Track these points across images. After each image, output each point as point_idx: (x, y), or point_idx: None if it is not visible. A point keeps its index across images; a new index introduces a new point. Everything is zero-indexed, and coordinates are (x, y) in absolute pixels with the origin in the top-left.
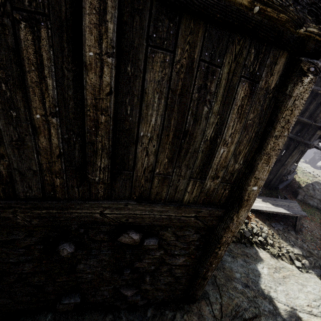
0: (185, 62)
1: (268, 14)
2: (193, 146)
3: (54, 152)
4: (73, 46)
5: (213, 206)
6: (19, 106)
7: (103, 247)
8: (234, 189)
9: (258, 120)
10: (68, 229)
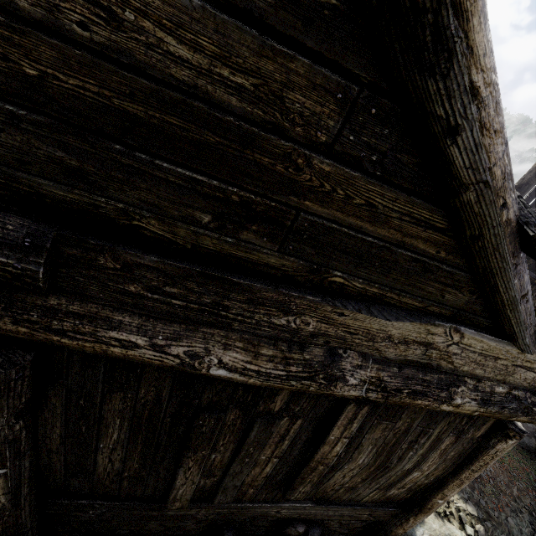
0: (403, 428)
1: (485, 415)
2: (389, 473)
3: (262, 475)
4: (317, 425)
5: (390, 505)
6: (254, 455)
7: (259, 530)
8: (418, 494)
9: (457, 455)
10: (237, 519)
